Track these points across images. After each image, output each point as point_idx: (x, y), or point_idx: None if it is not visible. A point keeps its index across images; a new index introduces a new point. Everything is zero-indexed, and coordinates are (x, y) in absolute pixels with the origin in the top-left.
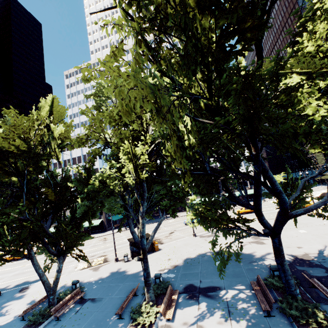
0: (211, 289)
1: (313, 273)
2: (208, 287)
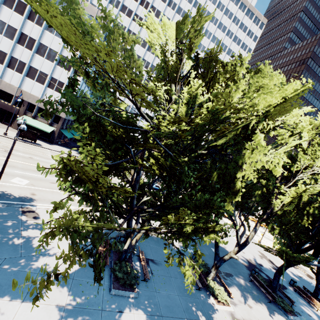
0: (229, 275)
1: (263, 276)
2: (226, 272)
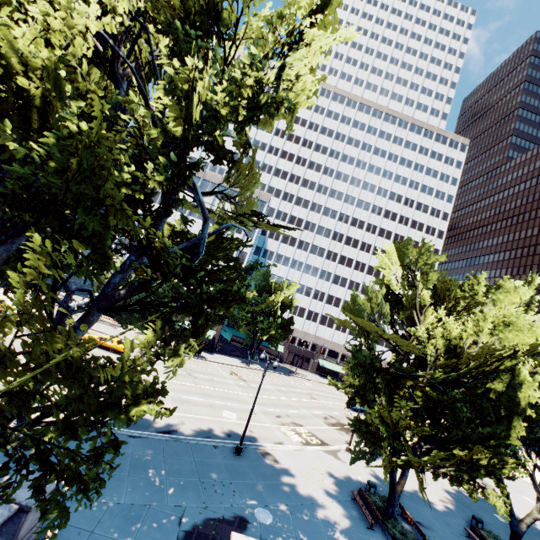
0: None
1: None
2: None
